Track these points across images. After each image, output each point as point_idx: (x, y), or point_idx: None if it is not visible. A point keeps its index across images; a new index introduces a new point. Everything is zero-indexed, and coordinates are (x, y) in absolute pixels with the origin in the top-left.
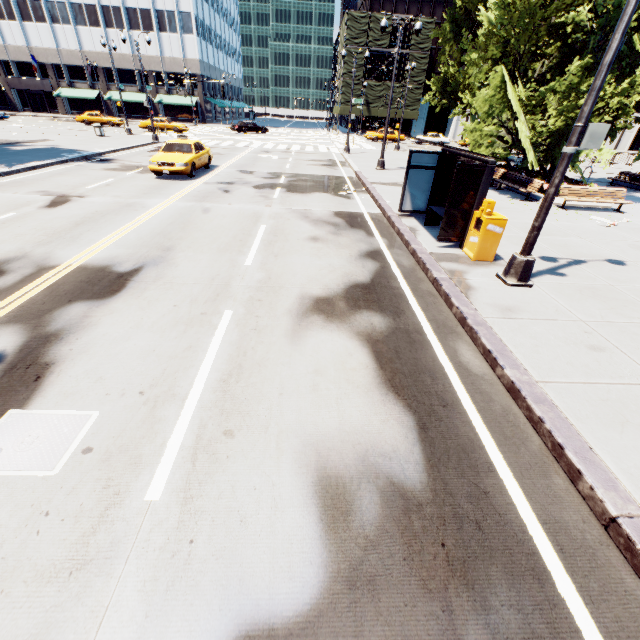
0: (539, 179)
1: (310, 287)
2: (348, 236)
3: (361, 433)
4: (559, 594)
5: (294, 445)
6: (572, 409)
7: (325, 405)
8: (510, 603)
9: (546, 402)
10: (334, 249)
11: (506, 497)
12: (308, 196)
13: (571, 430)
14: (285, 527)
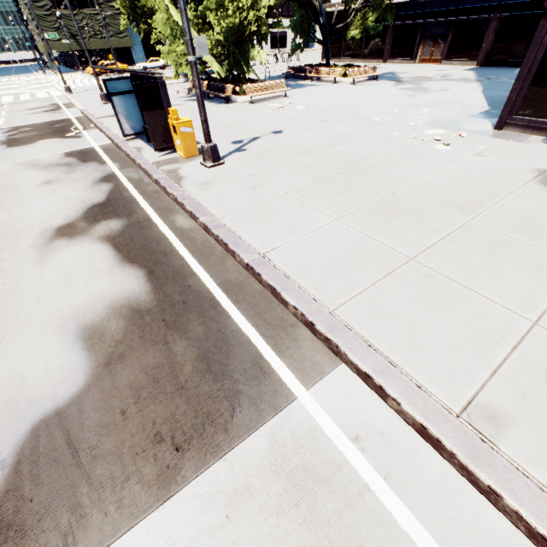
0: (232, 84)
1: (50, 221)
2: (82, 170)
3: (107, 294)
4: (223, 308)
5: (56, 323)
6: (237, 224)
7: (77, 291)
8: (199, 324)
9: (221, 226)
10: (69, 185)
11: (201, 283)
12: (33, 146)
13: (232, 234)
14: (57, 365)
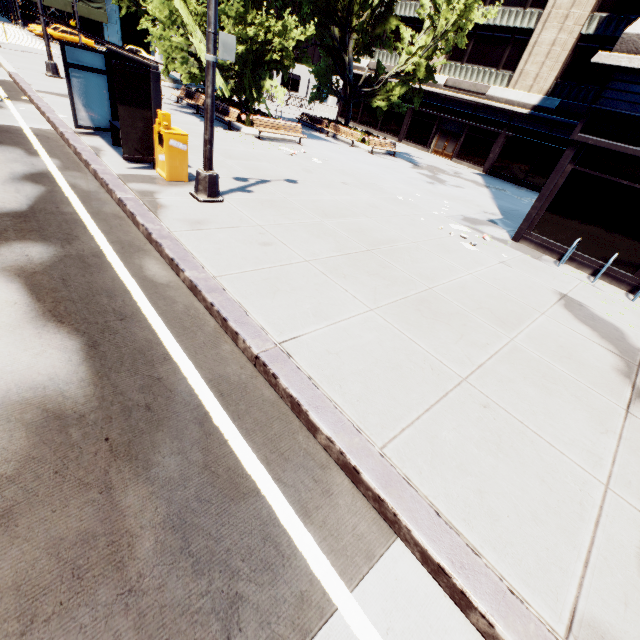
0: (238, 109)
1: None
2: None
3: (0, 376)
4: (215, 425)
5: None
6: (240, 291)
7: None
8: (172, 452)
9: (218, 290)
10: None
11: (179, 375)
12: None
13: (235, 306)
14: None
